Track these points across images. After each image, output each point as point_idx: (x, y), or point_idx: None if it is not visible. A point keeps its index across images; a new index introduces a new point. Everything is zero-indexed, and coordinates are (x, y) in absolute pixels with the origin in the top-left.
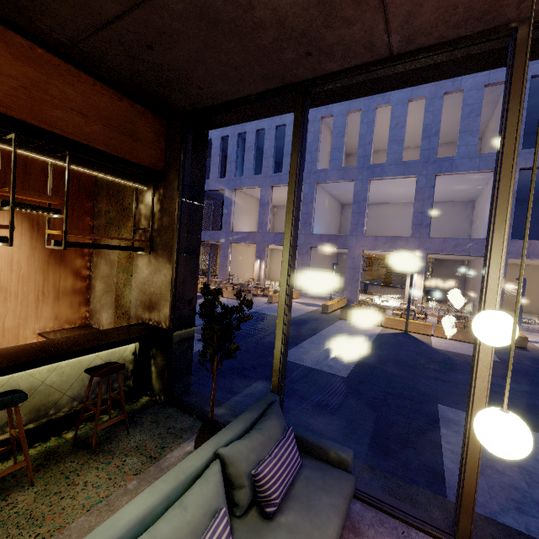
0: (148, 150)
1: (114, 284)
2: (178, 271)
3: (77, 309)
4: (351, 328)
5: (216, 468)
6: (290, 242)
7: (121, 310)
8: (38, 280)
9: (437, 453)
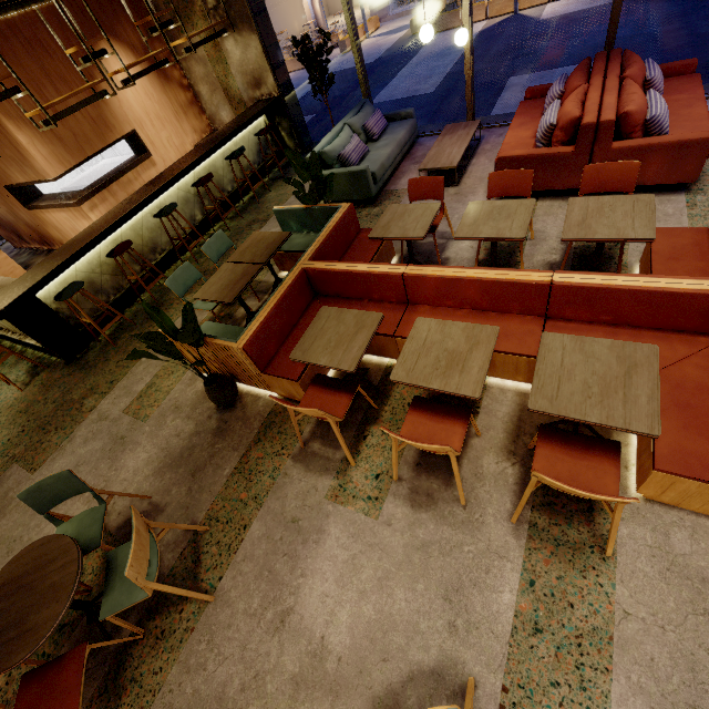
0: None
1: (216, 80)
2: (263, 38)
3: (201, 119)
4: (447, 41)
5: (346, 127)
6: None
7: (235, 101)
8: (167, 102)
9: (490, 109)
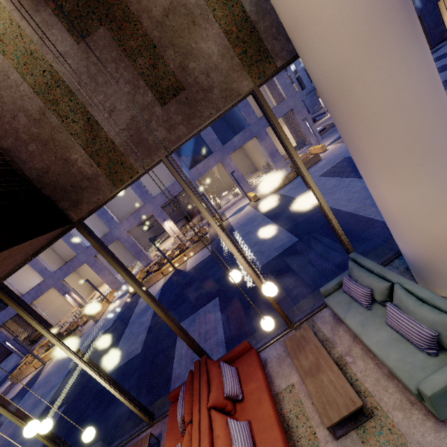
0: None
1: None
2: None
3: None
4: None
5: None
6: None
7: None
8: None
9: (172, 363)
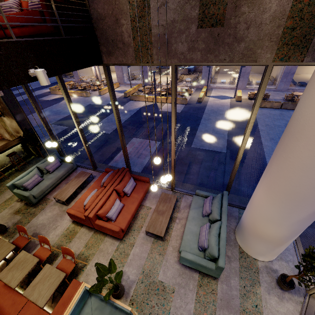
0: None
1: (1, 125)
2: (18, 121)
3: None
4: (131, 106)
5: (36, 169)
6: (39, 115)
7: (10, 133)
8: None
9: (118, 153)
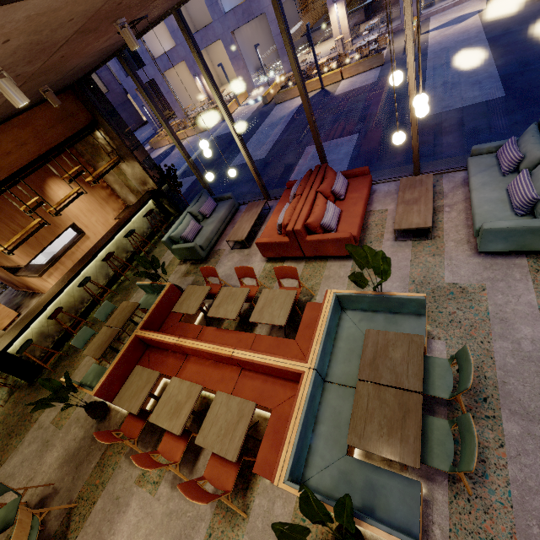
0: (80, 115)
1: (122, 183)
2: (142, 162)
3: (118, 202)
4: (281, 111)
5: (188, 214)
6: (169, 132)
7: (135, 192)
8: (94, 200)
9: (291, 174)
